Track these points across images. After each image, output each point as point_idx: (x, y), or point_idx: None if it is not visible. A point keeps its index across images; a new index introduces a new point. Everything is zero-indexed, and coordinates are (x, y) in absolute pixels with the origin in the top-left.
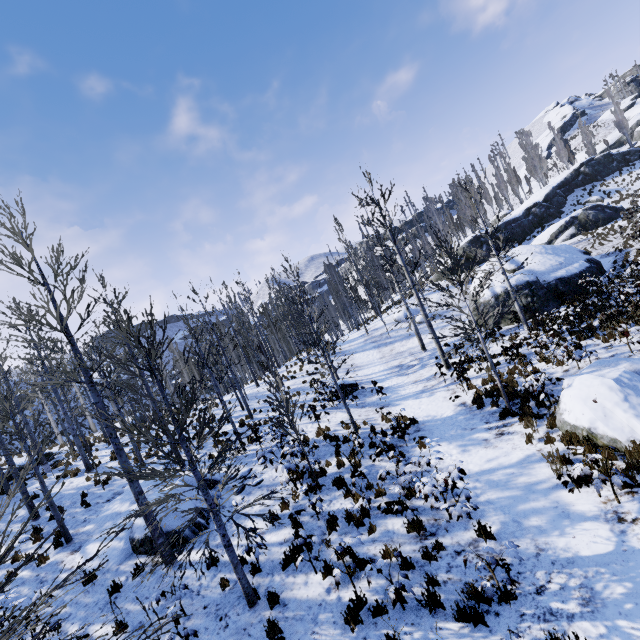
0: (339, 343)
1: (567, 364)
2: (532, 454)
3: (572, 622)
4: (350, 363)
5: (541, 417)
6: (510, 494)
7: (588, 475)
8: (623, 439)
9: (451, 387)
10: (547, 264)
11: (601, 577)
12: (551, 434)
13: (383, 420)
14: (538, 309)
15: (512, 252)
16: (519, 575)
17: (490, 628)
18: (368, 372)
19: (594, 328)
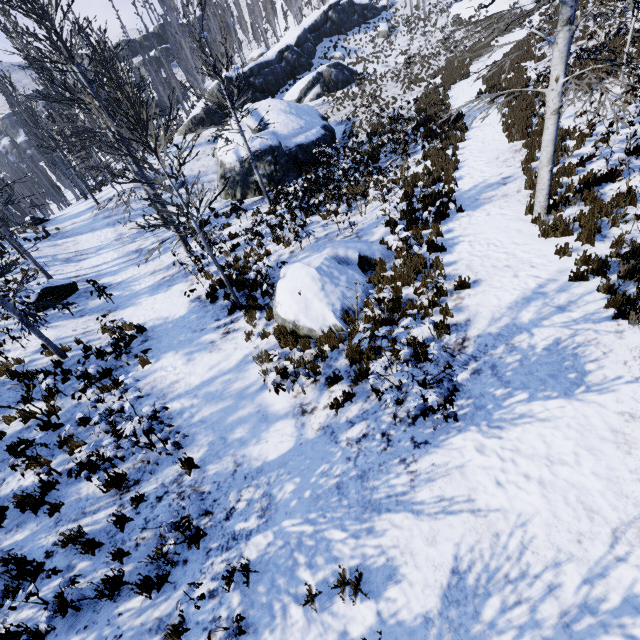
0: (57, 219)
1: (293, 245)
2: (250, 353)
3: (249, 540)
4: (73, 250)
5: (264, 308)
6: (223, 406)
7: (279, 384)
8: (317, 328)
9: (190, 277)
10: (290, 127)
11: (280, 479)
12: (269, 327)
13: (106, 332)
14: (281, 179)
15: (249, 106)
16: (214, 503)
17: (176, 583)
18: (97, 262)
19: (319, 204)
